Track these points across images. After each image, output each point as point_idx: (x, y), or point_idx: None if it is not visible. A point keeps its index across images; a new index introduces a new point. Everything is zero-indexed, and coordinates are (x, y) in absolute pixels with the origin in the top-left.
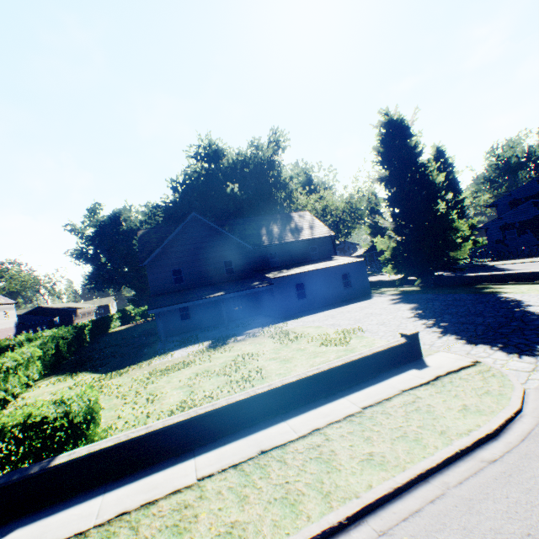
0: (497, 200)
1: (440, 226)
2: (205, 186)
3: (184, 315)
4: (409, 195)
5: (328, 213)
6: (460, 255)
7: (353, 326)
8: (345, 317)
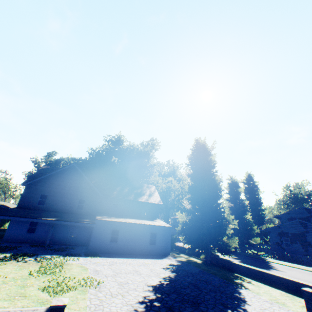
0: (280, 214)
1: (217, 216)
2: (107, 156)
3: (32, 229)
4: (202, 189)
5: (170, 191)
6: (231, 243)
7: (103, 277)
8: (118, 267)
